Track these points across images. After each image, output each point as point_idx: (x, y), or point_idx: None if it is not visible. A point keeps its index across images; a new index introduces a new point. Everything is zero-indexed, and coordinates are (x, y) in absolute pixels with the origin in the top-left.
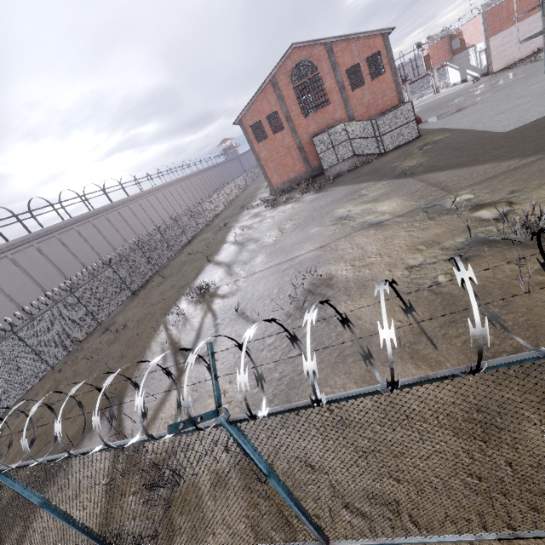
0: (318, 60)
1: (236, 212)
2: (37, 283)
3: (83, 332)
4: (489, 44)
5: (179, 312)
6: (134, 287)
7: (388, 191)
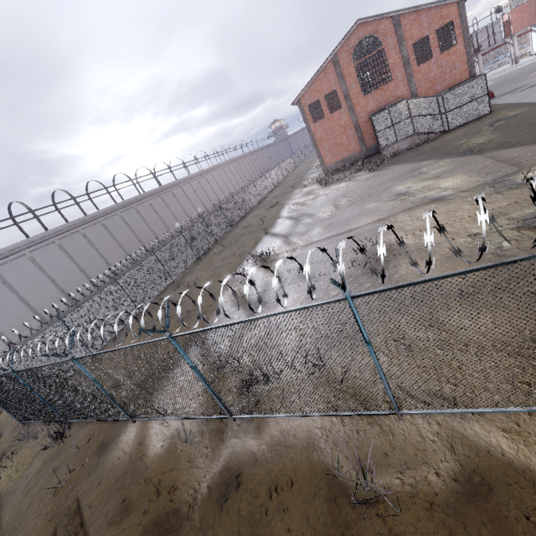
0: (383, 34)
1: (287, 191)
2: (121, 245)
3: (161, 286)
4: None
5: (244, 273)
6: (199, 253)
7: (452, 168)
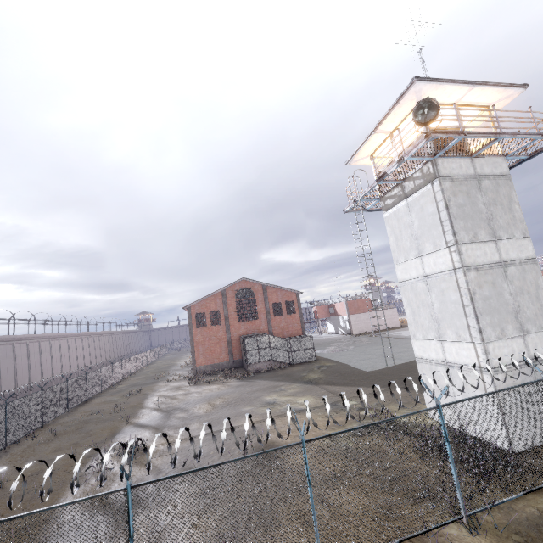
0: (256, 291)
1: (148, 381)
2: None
3: None
4: (350, 318)
5: (101, 467)
6: (12, 438)
7: (302, 390)
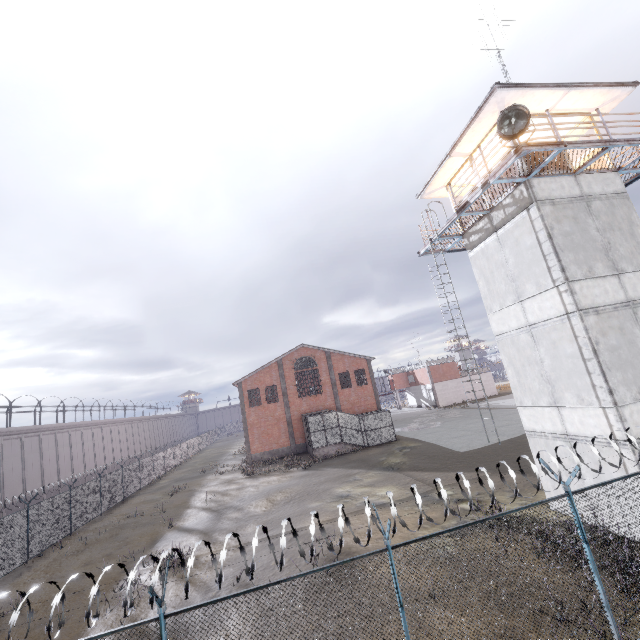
0: (318, 359)
1: (195, 475)
2: None
3: None
4: (434, 387)
5: (138, 585)
6: (35, 550)
7: (381, 479)
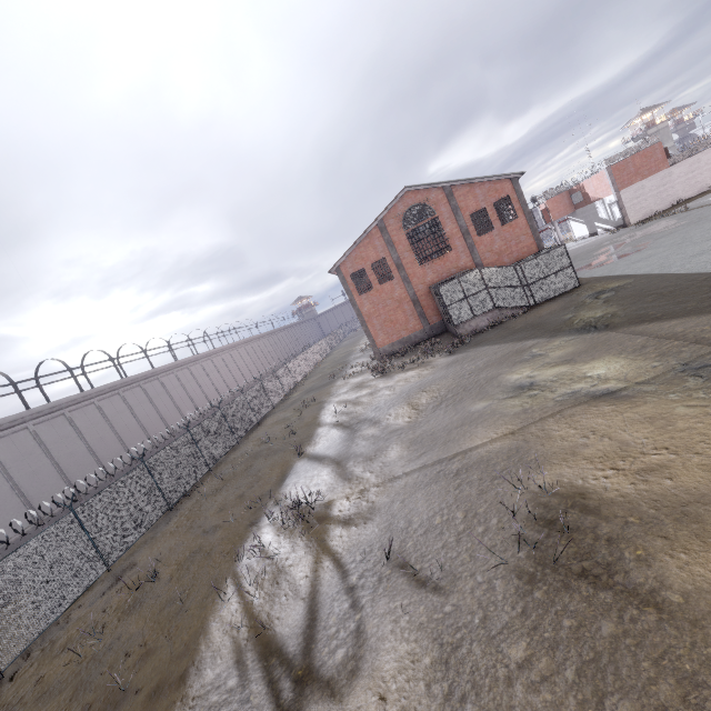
0: (435, 203)
1: (324, 382)
2: (18, 488)
3: (76, 587)
4: (620, 197)
5: (261, 552)
6: (174, 496)
7: (582, 348)
